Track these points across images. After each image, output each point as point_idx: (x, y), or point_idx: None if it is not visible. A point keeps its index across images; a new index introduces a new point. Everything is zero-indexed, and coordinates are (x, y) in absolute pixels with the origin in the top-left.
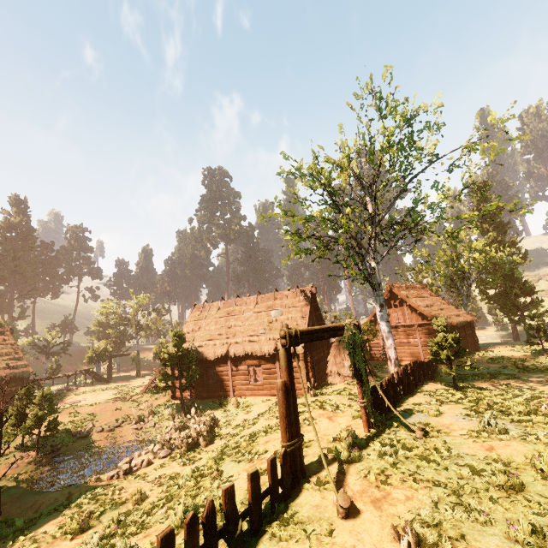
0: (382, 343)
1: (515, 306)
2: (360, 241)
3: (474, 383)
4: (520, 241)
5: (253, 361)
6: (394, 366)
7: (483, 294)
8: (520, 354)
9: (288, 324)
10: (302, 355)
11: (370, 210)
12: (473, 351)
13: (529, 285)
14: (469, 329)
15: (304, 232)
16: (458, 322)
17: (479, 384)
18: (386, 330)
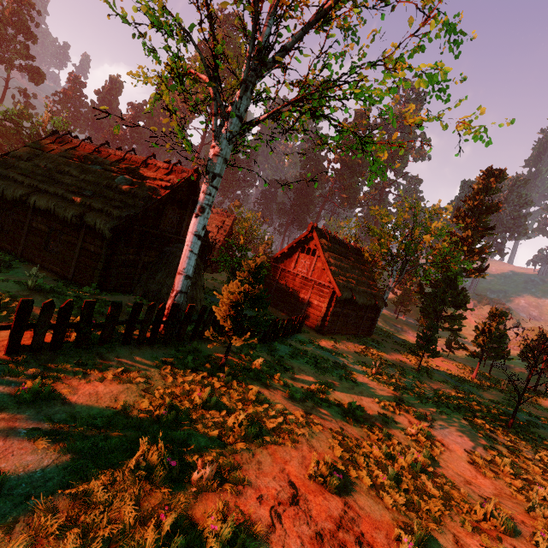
0: (275, 286)
1: (435, 312)
2: (216, 87)
3: (299, 366)
4: (489, 253)
5: (55, 224)
6: (172, 299)
7: (420, 288)
8: (397, 358)
9: (123, 198)
10: (108, 242)
11: (261, 39)
12: (362, 334)
13: (465, 299)
14: (373, 312)
15: (145, 33)
16: (361, 299)
17: (302, 369)
18: (188, 246)
